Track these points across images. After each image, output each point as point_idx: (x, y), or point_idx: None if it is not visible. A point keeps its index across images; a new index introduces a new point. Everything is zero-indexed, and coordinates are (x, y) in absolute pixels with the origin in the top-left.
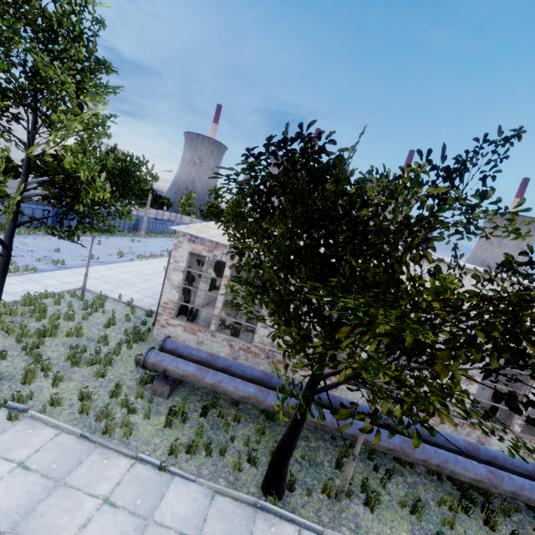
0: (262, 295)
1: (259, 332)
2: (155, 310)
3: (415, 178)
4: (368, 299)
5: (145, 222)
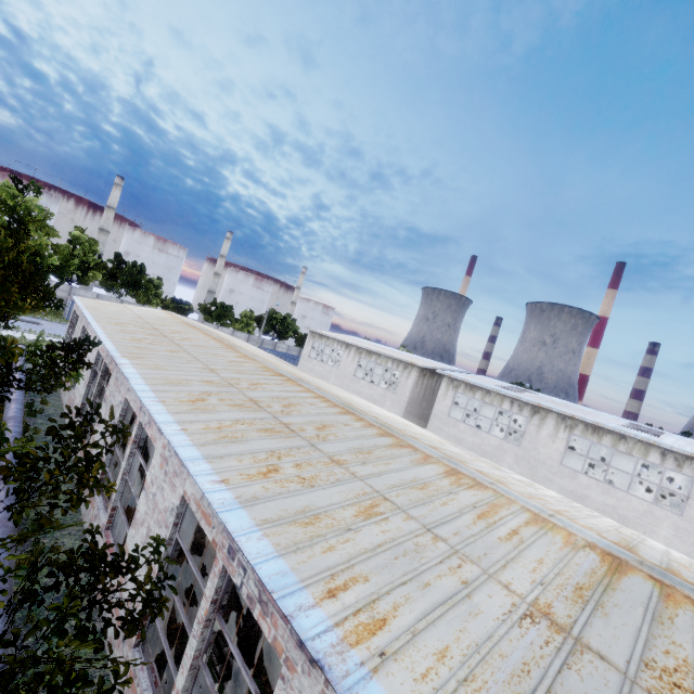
0: None
1: None
2: None
3: None
4: None
5: None
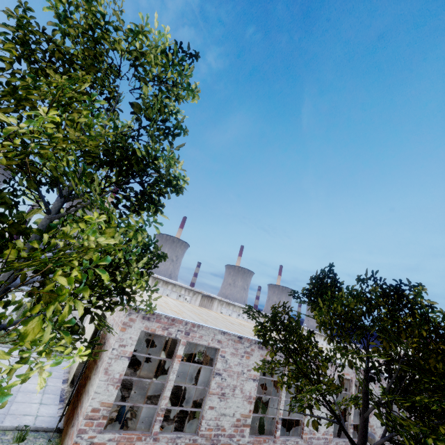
0: (386, 397)
1: (206, 415)
2: (15, 423)
3: (443, 316)
4: (434, 386)
5: None
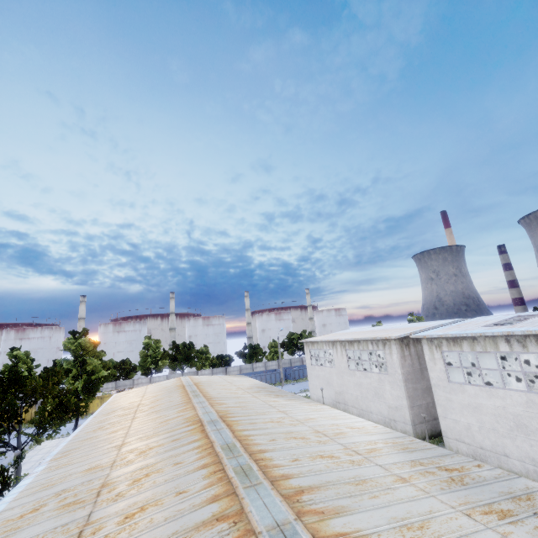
0: None
1: None
2: None
3: None
4: None
5: (281, 372)
